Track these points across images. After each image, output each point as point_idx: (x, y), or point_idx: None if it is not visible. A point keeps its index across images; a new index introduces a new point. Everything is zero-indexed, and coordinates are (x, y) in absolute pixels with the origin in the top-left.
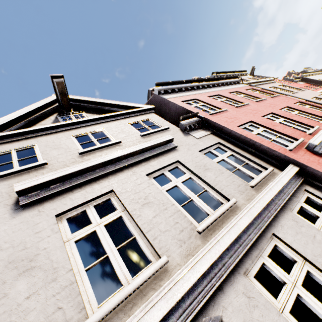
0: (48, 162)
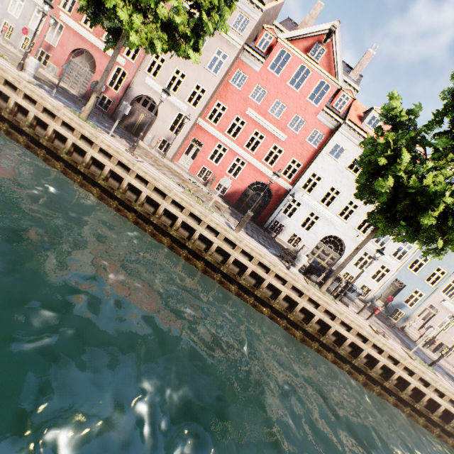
0: None
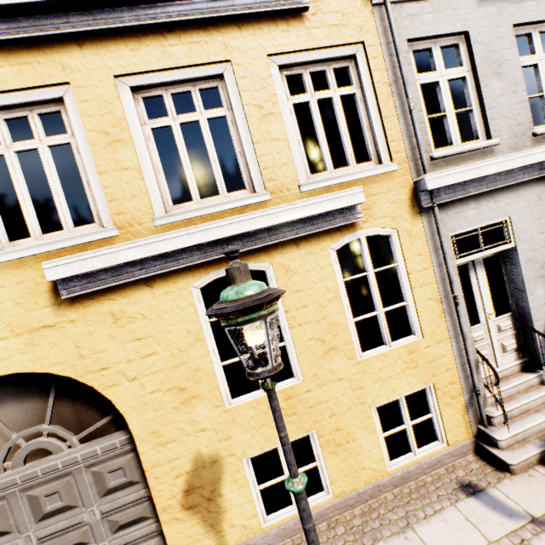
0: None
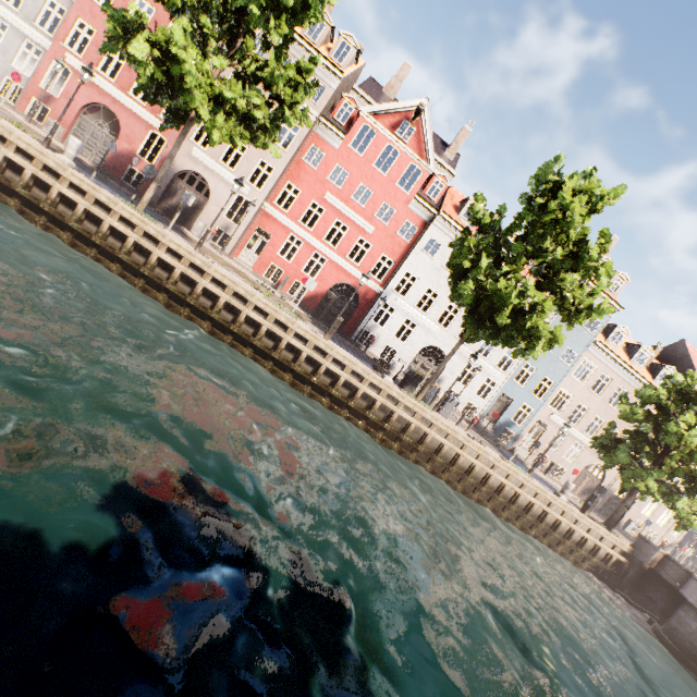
0: None
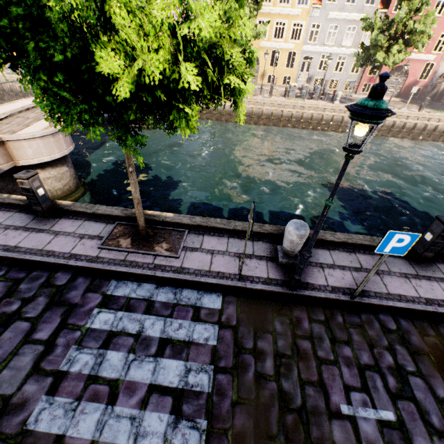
0: (337, 3)
